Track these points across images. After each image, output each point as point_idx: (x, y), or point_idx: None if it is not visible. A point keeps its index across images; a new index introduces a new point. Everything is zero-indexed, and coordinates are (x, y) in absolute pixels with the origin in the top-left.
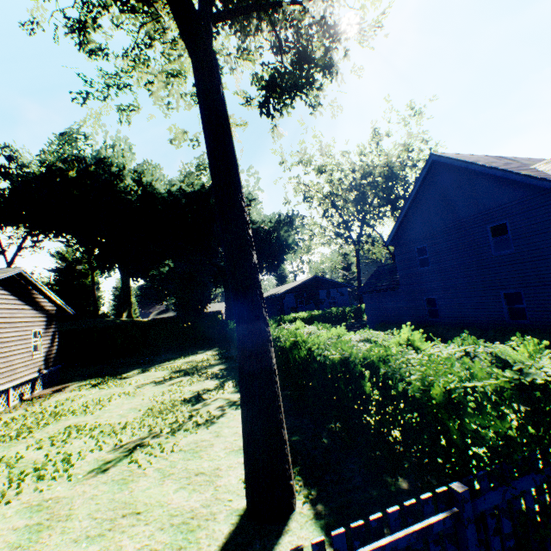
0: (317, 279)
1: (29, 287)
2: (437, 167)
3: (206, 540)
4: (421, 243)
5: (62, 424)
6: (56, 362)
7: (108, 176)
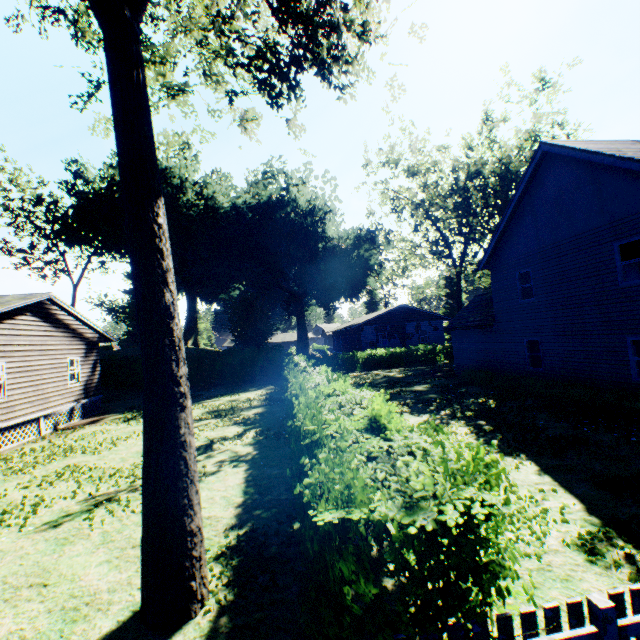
0: (404, 309)
1: (65, 314)
2: (550, 161)
3: (77, 637)
4: (524, 266)
5: (66, 462)
6: (98, 391)
7: (170, 189)
